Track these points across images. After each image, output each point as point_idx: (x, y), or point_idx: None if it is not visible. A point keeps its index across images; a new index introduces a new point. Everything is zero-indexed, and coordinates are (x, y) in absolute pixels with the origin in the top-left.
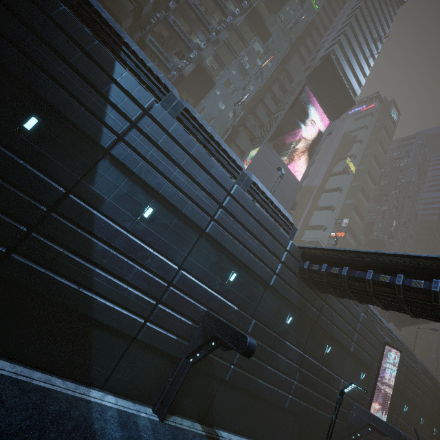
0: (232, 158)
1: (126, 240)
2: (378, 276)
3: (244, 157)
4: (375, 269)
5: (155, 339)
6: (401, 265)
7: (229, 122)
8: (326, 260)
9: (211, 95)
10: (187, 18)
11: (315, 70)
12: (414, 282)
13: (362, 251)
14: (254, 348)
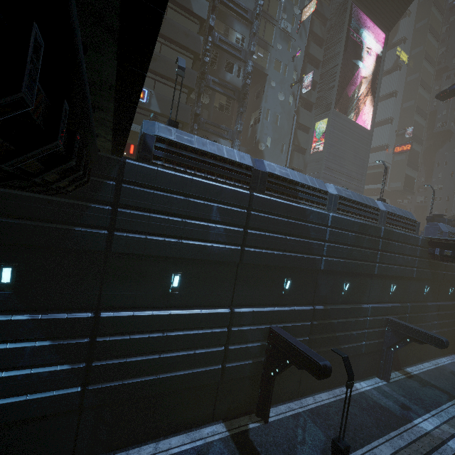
0: (372, 207)
1: (344, 311)
2: None
3: (310, 132)
4: None
5: (369, 348)
6: None
7: (292, 108)
8: None
9: (269, 91)
10: (218, 13)
11: None
12: None
13: None
14: (448, 344)
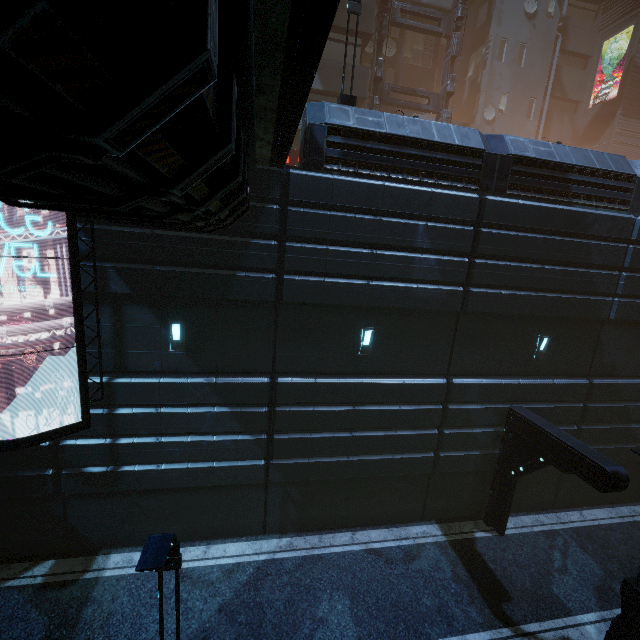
0: None
1: None
2: None
3: (589, 65)
4: None
5: None
6: None
7: (554, 24)
8: None
9: (505, 1)
10: None
11: None
12: None
13: None
14: None
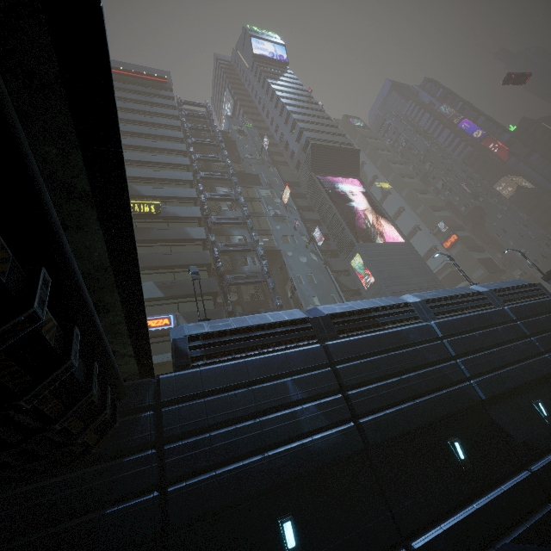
0: (471, 294)
1: None
2: None
3: (351, 273)
4: None
5: None
6: None
7: (320, 262)
8: None
9: (289, 261)
10: (215, 232)
11: (312, 162)
12: None
13: None
14: None
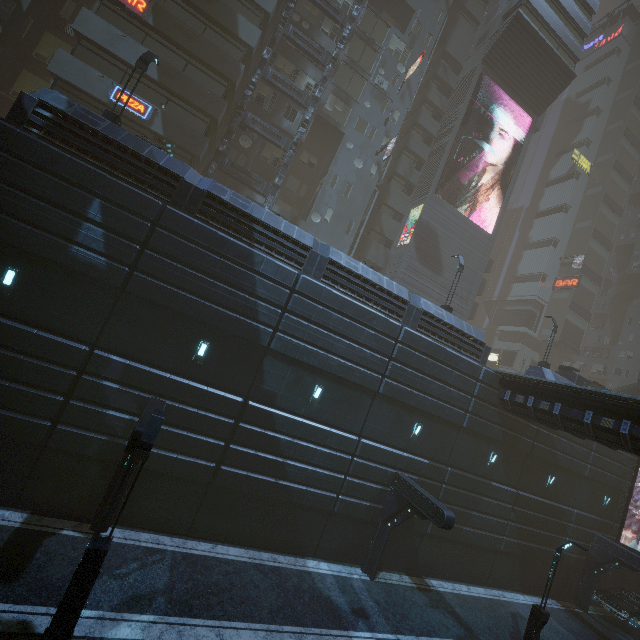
0: (393, 295)
1: (305, 427)
2: (599, 418)
3: (402, 220)
4: (595, 409)
5: (350, 510)
6: (628, 408)
7: (374, 182)
8: (532, 391)
9: (342, 153)
10: (287, 52)
11: (495, 45)
12: None
13: (577, 387)
14: (452, 522)
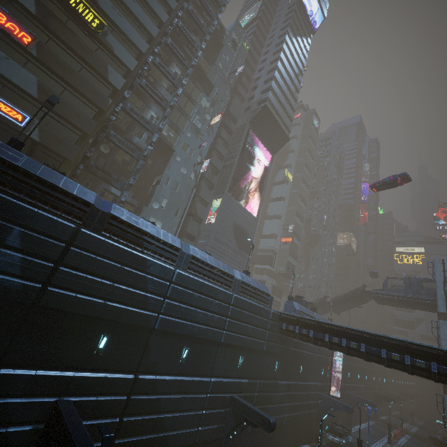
0: (226, 274)
1: (178, 383)
2: (332, 338)
3: (208, 206)
4: (329, 332)
5: (206, 436)
6: (344, 332)
7: (193, 182)
8: (297, 323)
9: (173, 163)
10: (138, 93)
11: (255, 116)
12: (352, 344)
13: (320, 321)
14: (275, 425)
